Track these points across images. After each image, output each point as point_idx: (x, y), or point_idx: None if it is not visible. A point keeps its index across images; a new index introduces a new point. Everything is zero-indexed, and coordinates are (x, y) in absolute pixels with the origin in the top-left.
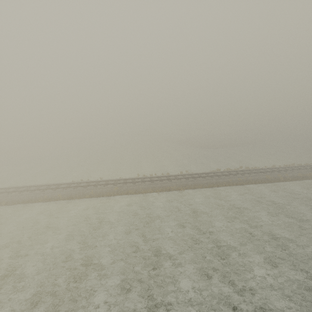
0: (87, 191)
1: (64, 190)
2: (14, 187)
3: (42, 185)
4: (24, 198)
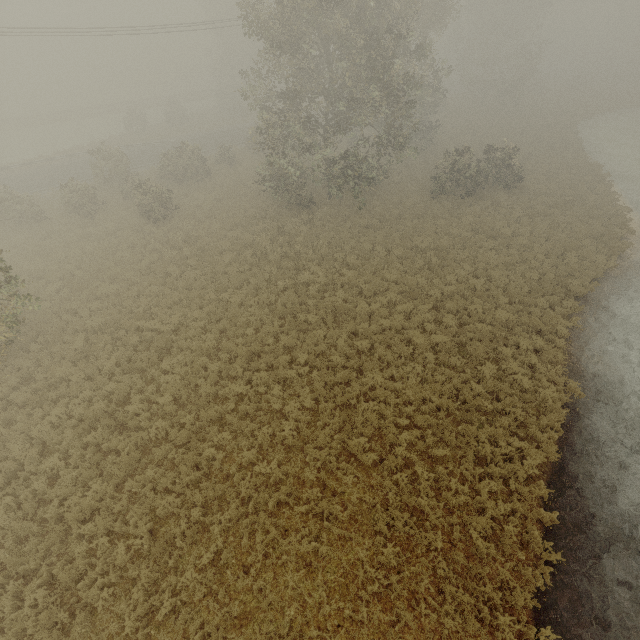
0: None
1: None
2: None
3: None
4: None
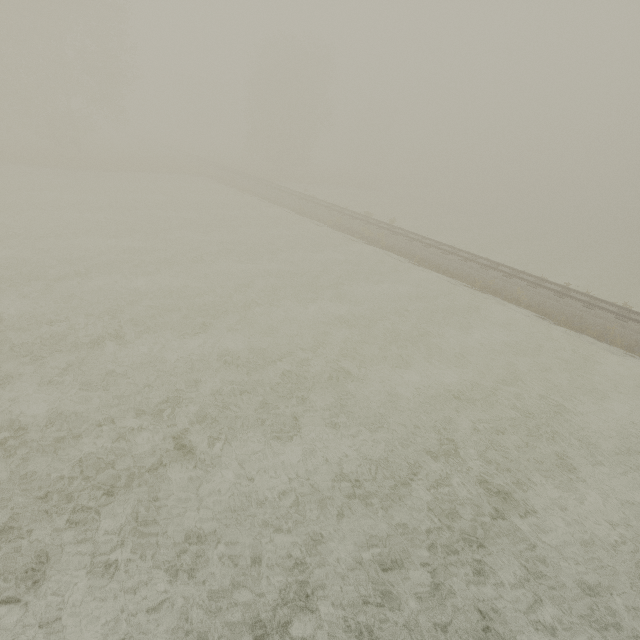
0: (596, 321)
1: (530, 288)
2: (432, 240)
3: (480, 257)
4: (449, 265)
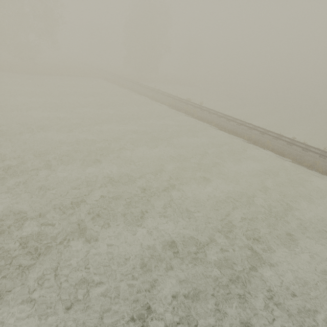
0: (309, 158)
1: (274, 140)
2: (222, 113)
3: (247, 123)
4: (231, 127)
